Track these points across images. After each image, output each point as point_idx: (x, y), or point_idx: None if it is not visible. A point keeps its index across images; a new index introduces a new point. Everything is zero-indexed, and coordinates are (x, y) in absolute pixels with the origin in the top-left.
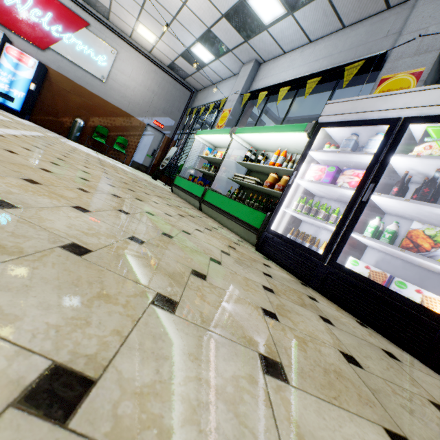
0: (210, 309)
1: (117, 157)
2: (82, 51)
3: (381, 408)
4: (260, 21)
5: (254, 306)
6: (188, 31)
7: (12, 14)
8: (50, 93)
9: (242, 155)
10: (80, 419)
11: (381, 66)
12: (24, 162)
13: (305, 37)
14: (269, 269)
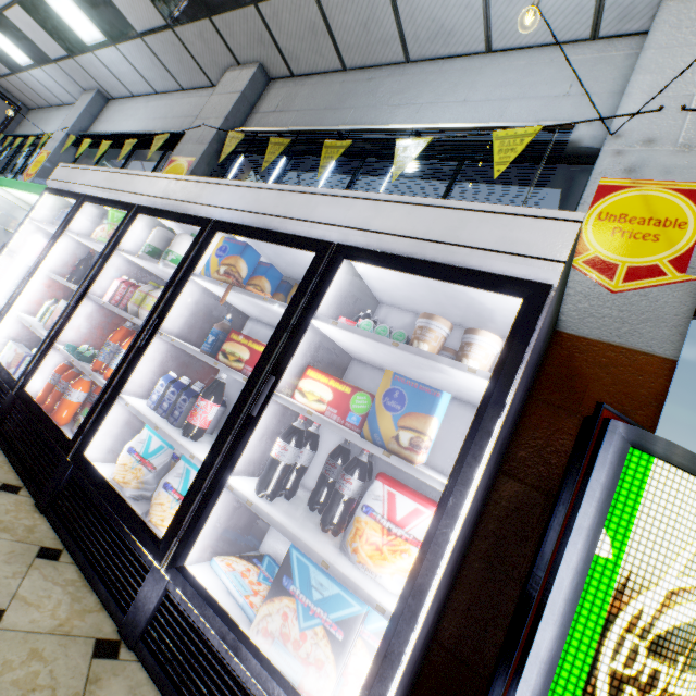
0: None
1: None
2: None
3: None
4: (77, 36)
5: None
6: None
7: None
8: None
9: None
10: None
11: None
12: None
13: (148, 84)
14: None
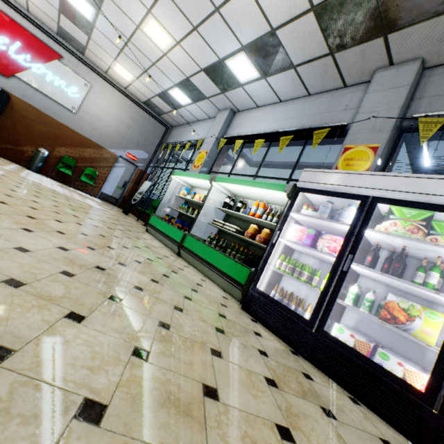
0: None
1: (84, 189)
2: (52, 81)
3: None
4: (236, 79)
5: (269, 425)
6: (167, 77)
7: None
8: (11, 121)
9: (220, 198)
10: None
11: (343, 133)
12: None
13: (276, 97)
14: (261, 339)
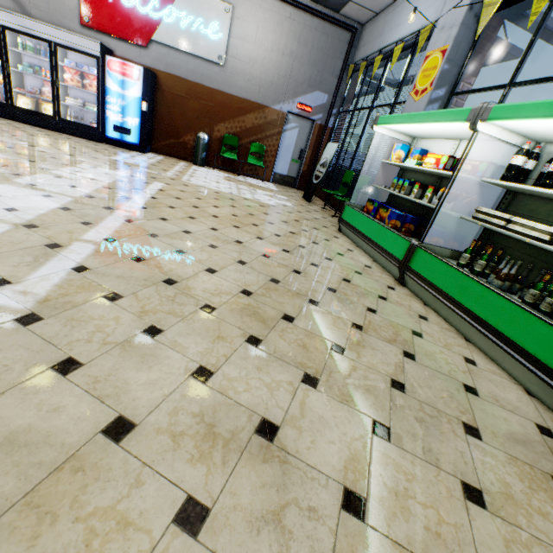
0: None
1: (254, 173)
2: (188, 27)
3: None
4: None
5: None
6: None
7: (103, 8)
8: (165, 107)
9: (486, 152)
10: None
11: None
12: (73, 427)
13: None
14: None
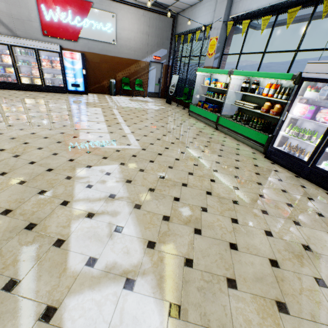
0: (274, 210)
1: (139, 94)
2: (96, 28)
3: (327, 228)
4: None
5: (283, 203)
6: None
7: (53, 25)
8: (91, 69)
9: (236, 80)
10: (274, 236)
11: None
12: (171, 160)
13: None
14: (278, 173)
